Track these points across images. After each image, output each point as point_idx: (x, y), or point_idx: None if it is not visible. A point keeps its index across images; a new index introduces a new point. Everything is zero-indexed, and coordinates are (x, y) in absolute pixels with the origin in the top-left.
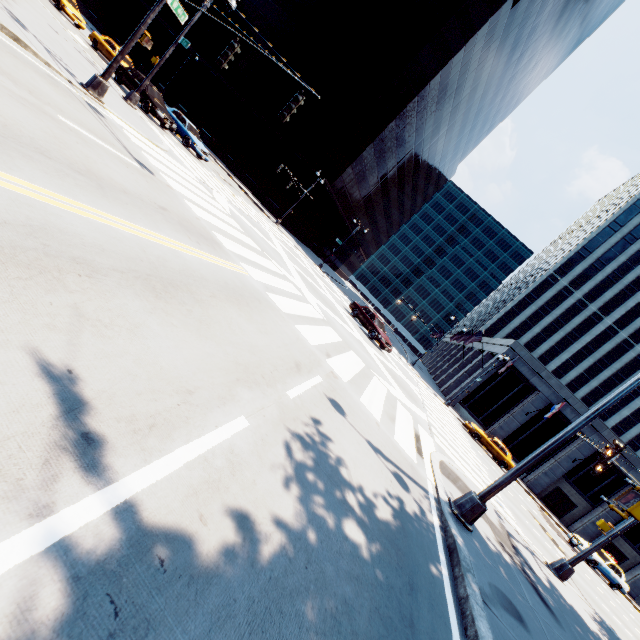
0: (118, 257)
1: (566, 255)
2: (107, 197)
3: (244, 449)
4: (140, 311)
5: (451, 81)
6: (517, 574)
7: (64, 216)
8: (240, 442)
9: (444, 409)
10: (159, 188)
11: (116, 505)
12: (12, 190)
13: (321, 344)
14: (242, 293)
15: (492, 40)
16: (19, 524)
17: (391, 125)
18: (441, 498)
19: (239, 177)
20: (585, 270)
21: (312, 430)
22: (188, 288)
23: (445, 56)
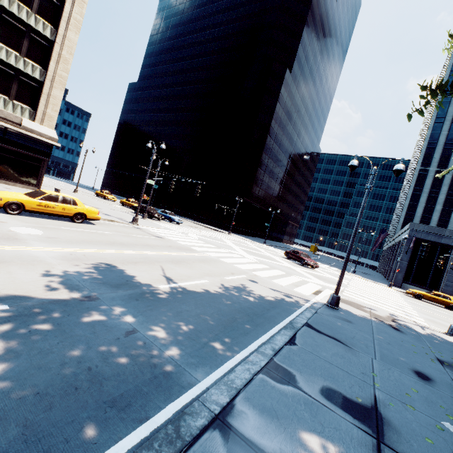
0: (163, 259)
1: (420, 153)
2: (154, 248)
3: (207, 284)
4: (173, 266)
5: (282, 117)
6: (375, 321)
7: (148, 255)
8: (206, 283)
9: (382, 288)
10: (166, 241)
11: (178, 285)
12: (138, 253)
13: (250, 269)
14: (206, 260)
15: (291, 89)
16: (165, 285)
17: (263, 154)
18: (318, 302)
19: (201, 221)
20: (442, 154)
21: (235, 284)
22: (184, 261)
23: (271, 111)
